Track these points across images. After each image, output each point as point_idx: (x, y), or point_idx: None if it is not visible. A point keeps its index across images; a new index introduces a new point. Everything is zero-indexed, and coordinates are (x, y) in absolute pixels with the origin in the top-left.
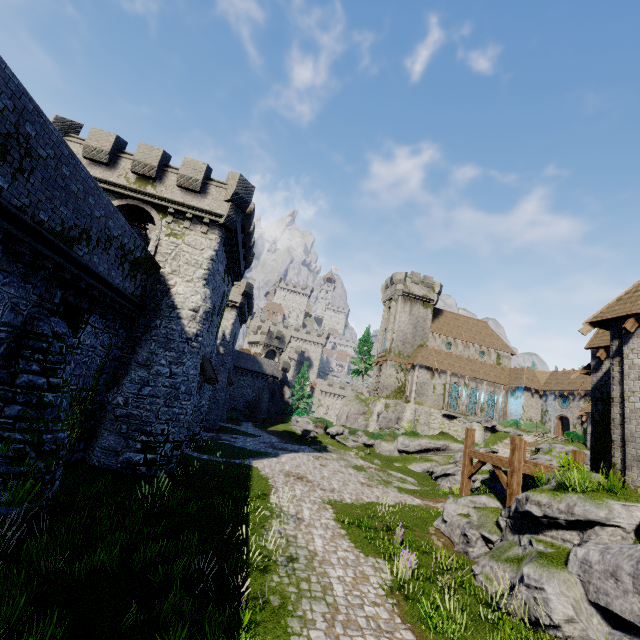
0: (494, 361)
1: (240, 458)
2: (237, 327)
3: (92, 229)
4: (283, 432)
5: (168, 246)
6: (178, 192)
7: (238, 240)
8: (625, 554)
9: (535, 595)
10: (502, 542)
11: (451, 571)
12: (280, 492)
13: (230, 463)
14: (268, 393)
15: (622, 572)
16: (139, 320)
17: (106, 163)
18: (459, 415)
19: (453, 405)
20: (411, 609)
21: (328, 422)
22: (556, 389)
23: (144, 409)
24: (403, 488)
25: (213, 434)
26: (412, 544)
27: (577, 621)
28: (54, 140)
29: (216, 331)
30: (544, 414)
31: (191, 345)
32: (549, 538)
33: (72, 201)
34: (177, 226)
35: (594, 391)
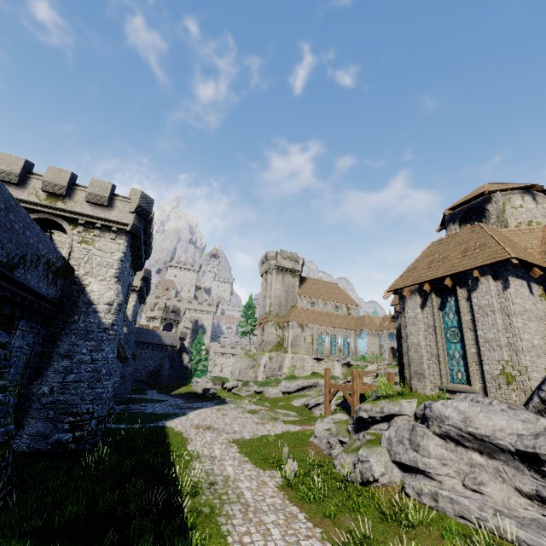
0: (345, 313)
1: (154, 422)
2: (137, 307)
3: (27, 254)
4: (186, 393)
5: (80, 252)
6: (87, 206)
7: (141, 241)
8: (406, 428)
9: (365, 465)
10: (350, 441)
11: (320, 467)
12: (194, 441)
13: (146, 427)
14: (168, 361)
15: (405, 439)
16: (57, 317)
17: (16, 183)
18: (324, 357)
19: (320, 350)
20: (295, 494)
21: (224, 379)
22: (387, 329)
23: (69, 394)
24: (287, 420)
25: (123, 406)
26: (295, 457)
27: (386, 474)
28: (5, 197)
29: (123, 316)
30: (381, 348)
31: (108, 333)
32: (373, 430)
33: (15, 237)
34: (88, 234)
35: (397, 332)
